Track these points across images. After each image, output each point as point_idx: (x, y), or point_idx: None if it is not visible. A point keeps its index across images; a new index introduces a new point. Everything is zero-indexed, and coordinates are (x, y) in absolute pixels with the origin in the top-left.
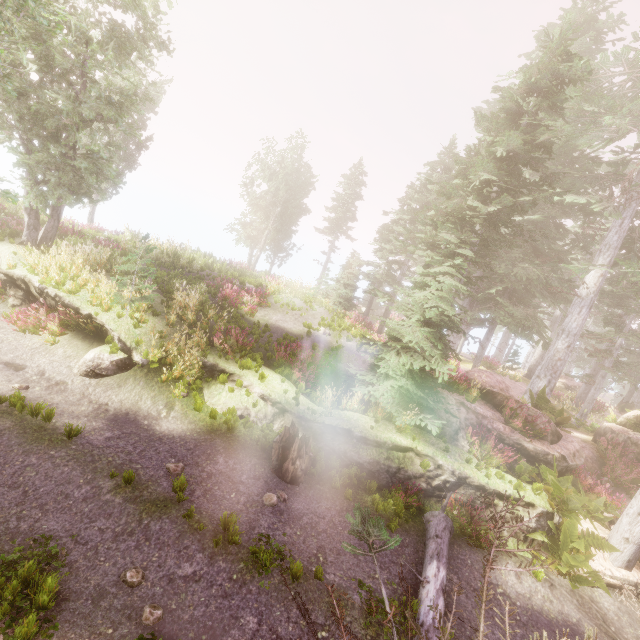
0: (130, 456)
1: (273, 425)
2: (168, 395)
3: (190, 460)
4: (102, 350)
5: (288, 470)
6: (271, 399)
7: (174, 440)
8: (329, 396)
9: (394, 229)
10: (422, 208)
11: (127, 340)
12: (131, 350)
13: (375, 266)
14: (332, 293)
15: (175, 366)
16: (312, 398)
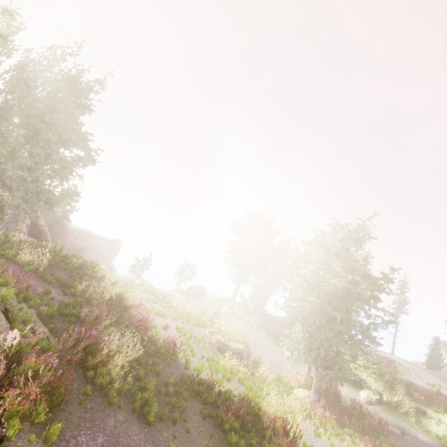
0: None
1: None
2: (407, 421)
3: None
4: (369, 392)
5: None
6: None
7: (433, 446)
8: None
9: None
10: None
11: (378, 389)
12: (381, 394)
13: None
14: (428, 361)
15: (402, 405)
16: None
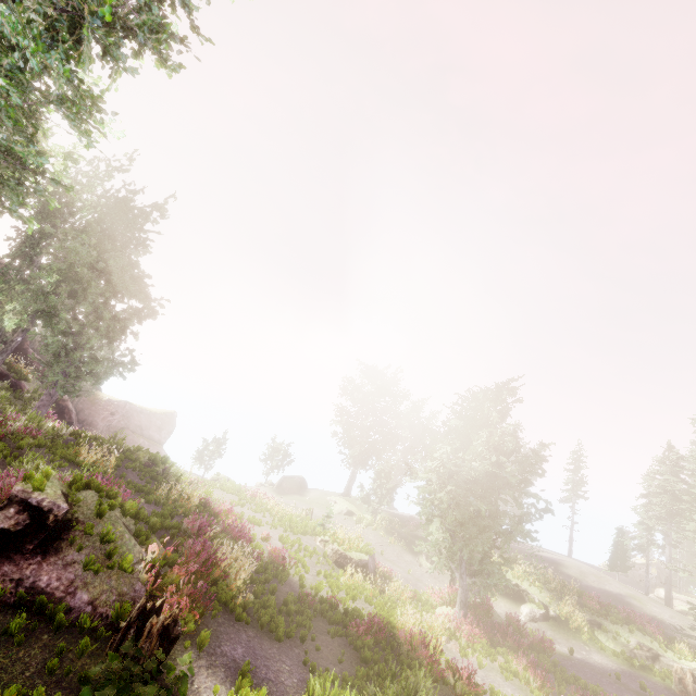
0: (601, 669)
1: (654, 666)
2: (579, 638)
3: (628, 678)
4: (532, 606)
5: (691, 691)
6: (645, 646)
7: (608, 666)
8: (683, 647)
9: (647, 507)
10: (664, 490)
11: (542, 600)
12: (547, 607)
13: (640, 537)
14: (610, 560)
15: (572, 619)
16: (670, 648)
